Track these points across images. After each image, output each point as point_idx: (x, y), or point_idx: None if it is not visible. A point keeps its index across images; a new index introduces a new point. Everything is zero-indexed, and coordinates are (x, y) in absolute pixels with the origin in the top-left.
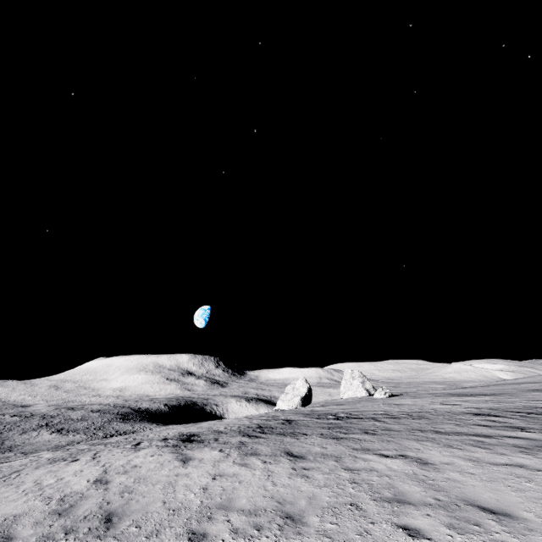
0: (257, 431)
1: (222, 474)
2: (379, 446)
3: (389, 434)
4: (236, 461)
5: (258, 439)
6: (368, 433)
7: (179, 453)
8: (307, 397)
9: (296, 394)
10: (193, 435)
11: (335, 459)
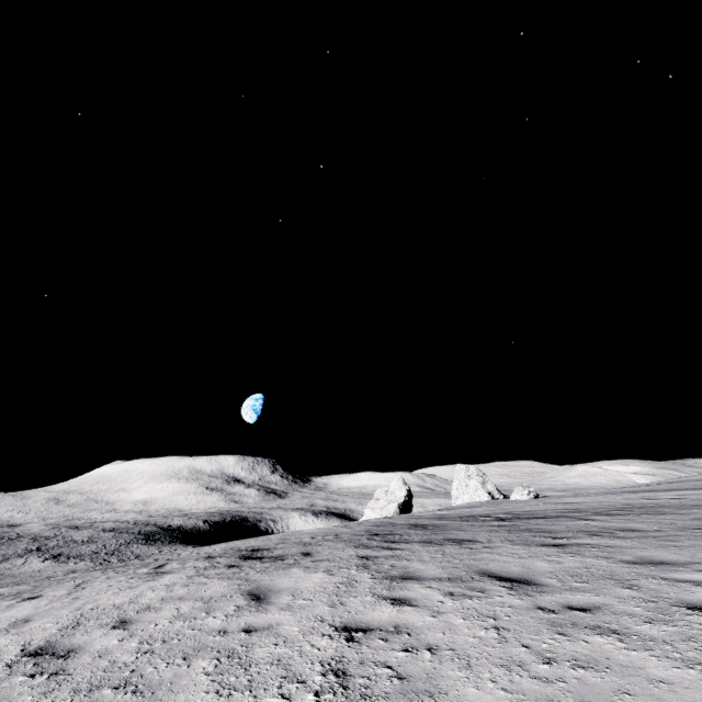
0: (377, 539)
1: (365, 626)
2: (679, 556)
3: (652, 537)
4: (379, 592)
5: (392, 552)
6: (603, 535)
7: (242, 579)
8: (407, 504)
9: (391, 499)
10: (259, 550)
11: (620, 584)
